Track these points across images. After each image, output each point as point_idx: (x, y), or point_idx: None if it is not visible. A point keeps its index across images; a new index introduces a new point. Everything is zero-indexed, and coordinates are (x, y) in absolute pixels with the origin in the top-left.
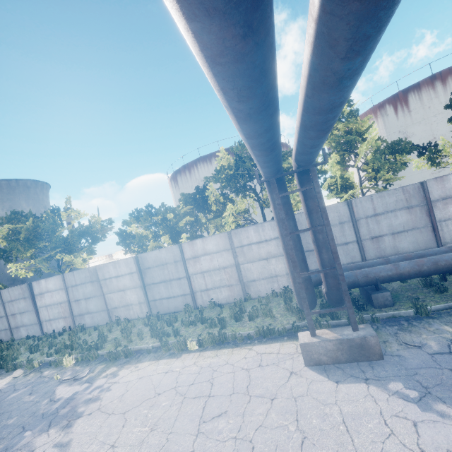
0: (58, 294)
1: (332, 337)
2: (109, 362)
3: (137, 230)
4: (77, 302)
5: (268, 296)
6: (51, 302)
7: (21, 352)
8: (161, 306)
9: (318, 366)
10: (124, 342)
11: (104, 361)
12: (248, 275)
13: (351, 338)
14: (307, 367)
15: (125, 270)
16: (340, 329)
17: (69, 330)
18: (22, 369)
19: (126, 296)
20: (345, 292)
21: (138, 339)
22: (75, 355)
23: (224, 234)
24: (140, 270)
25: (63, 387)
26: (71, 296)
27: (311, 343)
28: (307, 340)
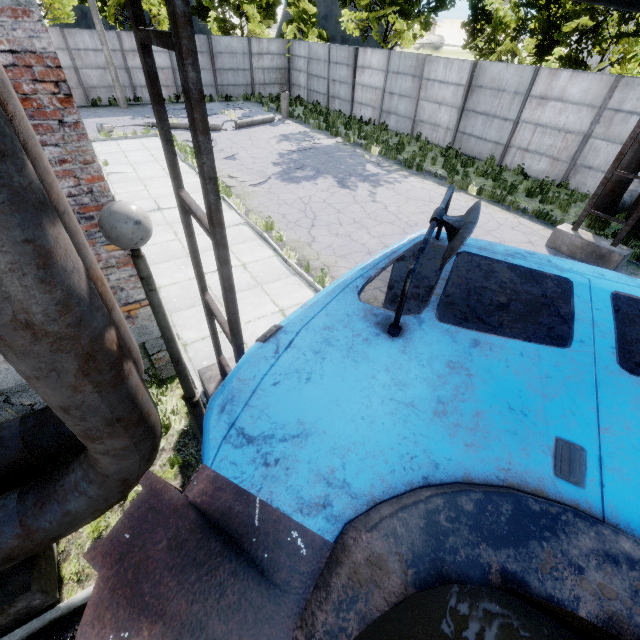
0: (377, 75)
1: (587, 238)
2: (403, 167)
3: (500, 5)
4: (390, 96)
5: (587, 196)
6: (368, 83)
7: (337, 124)
8: (465, 144)
9: (553, 251)
10: (421, 157)
11: (399, 165)
12: (590, 157)
13: (600, 246)
14: (545, 247)
15: (454, 77)
16: (603, 240)
17: (373, 124)
18: (341, 139)
19: (438, 112)
20: (638, 210)
21: (430, 163)
22: (379, 149)
23: (609, 77)
24: (469, 86)
25: (371, 166)
26: (388, 85)
27: (565, 232)
28: (564, 229)
